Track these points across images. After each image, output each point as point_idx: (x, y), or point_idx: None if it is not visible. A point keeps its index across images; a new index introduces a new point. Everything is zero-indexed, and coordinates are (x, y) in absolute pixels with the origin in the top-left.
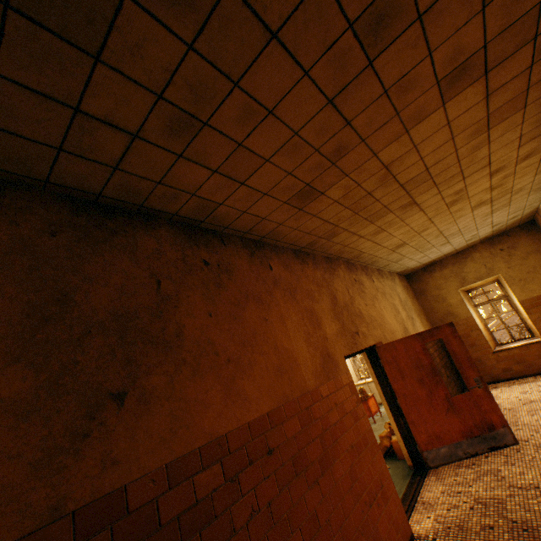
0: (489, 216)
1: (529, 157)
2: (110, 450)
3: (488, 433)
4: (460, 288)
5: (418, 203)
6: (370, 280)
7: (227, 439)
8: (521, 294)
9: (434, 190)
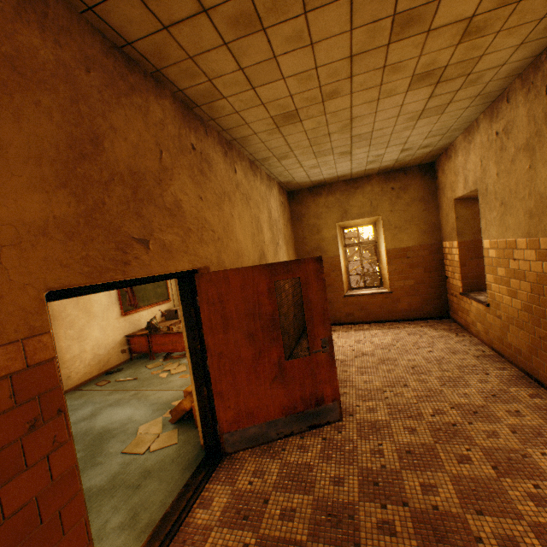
0: (412, 124)
1: None
2: None
3: (314, 408)
4: (339, 222)
5: None
6: (231, 167)
7: None
8: (391, 243)
9: None
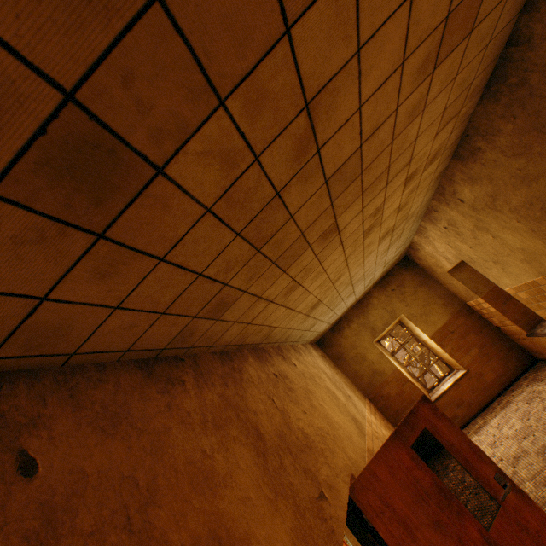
0: (385, 253)
1: (433, 161)
2: None
3: None
4: (374, 340)
5: (340, 228)
6: (291, 364)
7: None
8: (428, 329)
9: (358, 203)
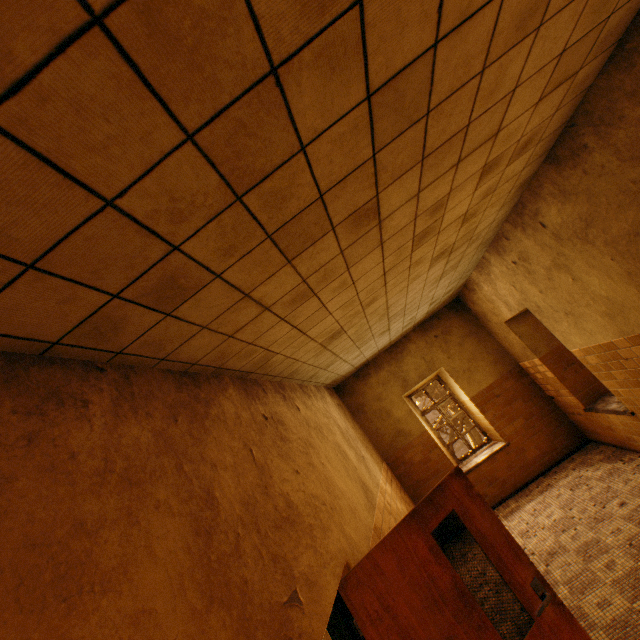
0: (435, 285)
1: (523, 152)
2: None
3: None
4: (404, 394)
5: (383, 215)
6: (294, 407)
7: None
8: (470, 389)
9: (414, 178)
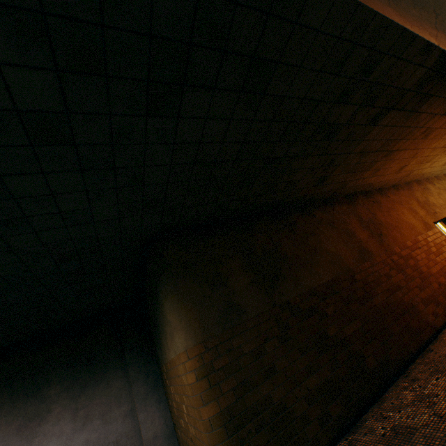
0: None
1: None
2: (386, 243)
3: None
4: None
5: None
6: (432, 185)
7: (406, 244)
8: None
9: None
